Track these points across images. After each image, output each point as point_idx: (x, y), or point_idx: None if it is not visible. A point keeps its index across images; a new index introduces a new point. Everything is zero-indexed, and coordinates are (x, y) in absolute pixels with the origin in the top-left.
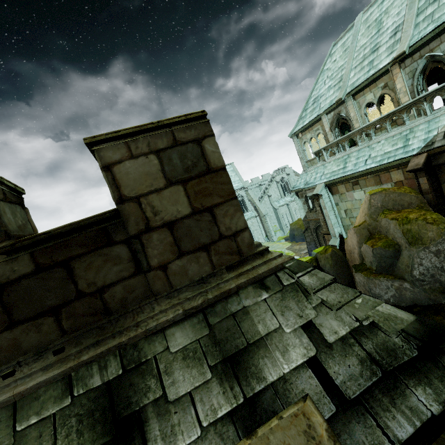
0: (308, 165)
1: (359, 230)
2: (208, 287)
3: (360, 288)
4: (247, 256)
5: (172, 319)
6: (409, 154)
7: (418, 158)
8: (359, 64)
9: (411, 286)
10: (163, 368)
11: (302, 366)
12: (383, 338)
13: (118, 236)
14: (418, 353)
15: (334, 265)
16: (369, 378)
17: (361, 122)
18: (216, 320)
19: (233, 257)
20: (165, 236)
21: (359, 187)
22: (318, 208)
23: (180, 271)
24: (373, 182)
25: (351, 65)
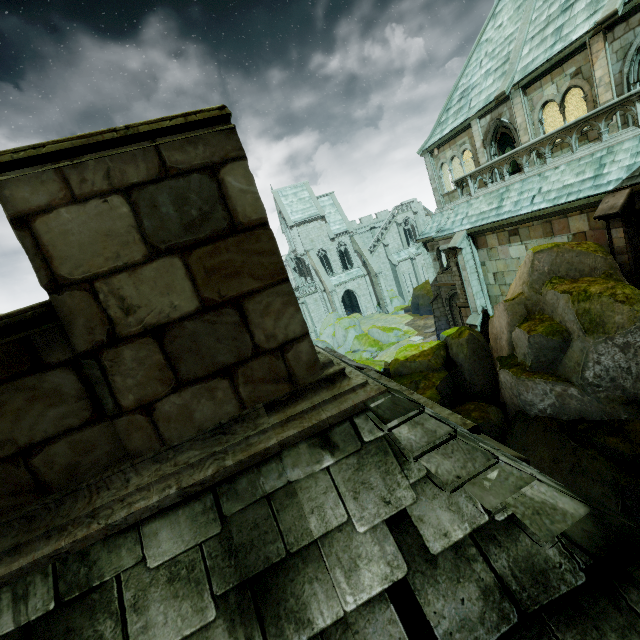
0: (445, 201)
1: (512, 306)
2: (229, 443)
3: (505, 391)
4: (305, 386)
5: (157, 505)
6: (601, 190)
7: (614, 197)
8: (539, 32)
9: (580, 393)
10: (131, 600)
11: (379, 597)
12: (528, 547)
13: (54, 353)
14: (586, 579)
15: (471, 356)
16: (495, 627)
17: (532, 133)
18: (236, 507)
19: (280, 387)
20: (147, 353)
21: (518, 239)
22: (454, 269)
23: (179, 414)
24: (540, 232)
25: (526, 34)
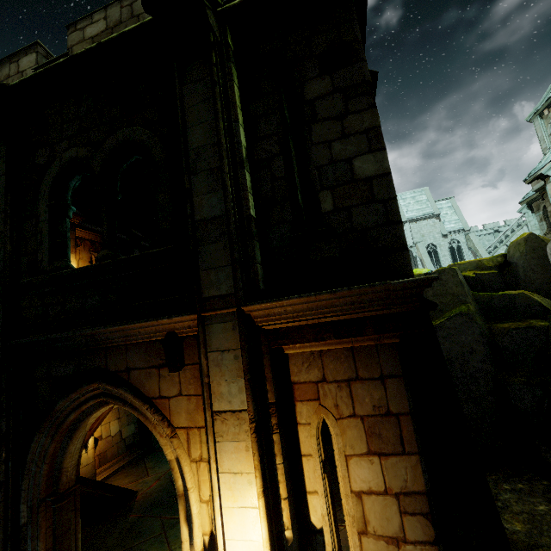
0: None
1: None
2: None
3: None
4: None
5: None
6: None
7: None
8: None
9: None
10: None
11: None
12: None
13: None
14: None
15: (528, 253)
16: None
17: None
18: None
19: None
20: None
21: None
22: (549, 209)
23: None
24: None
25: None
